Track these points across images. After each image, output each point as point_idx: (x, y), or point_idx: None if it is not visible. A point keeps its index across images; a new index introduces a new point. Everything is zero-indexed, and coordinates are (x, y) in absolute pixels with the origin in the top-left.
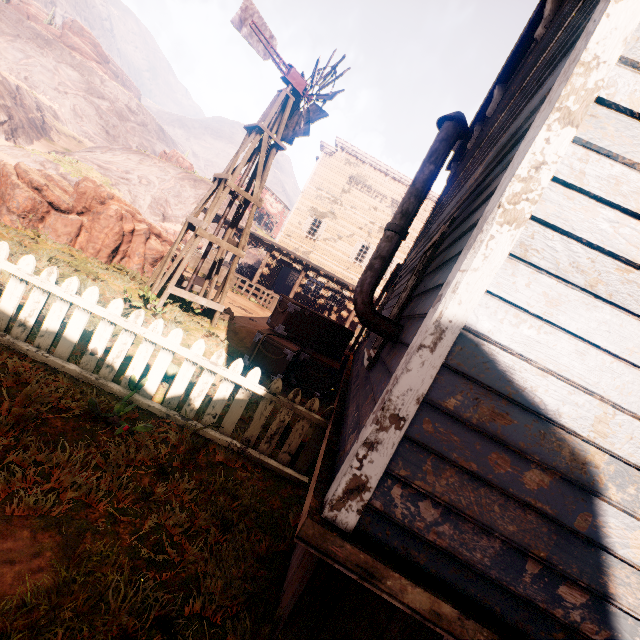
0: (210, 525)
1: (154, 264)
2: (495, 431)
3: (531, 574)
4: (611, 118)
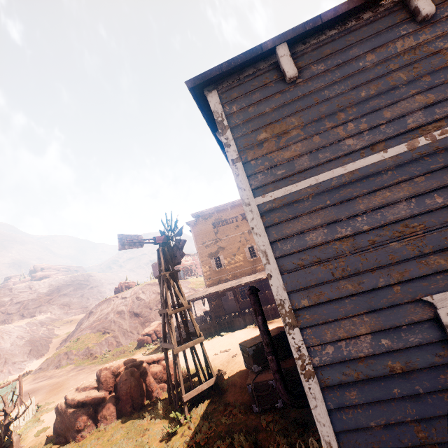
0: None
1: (162, 380)
2: None
3: None
4: (303, 312)
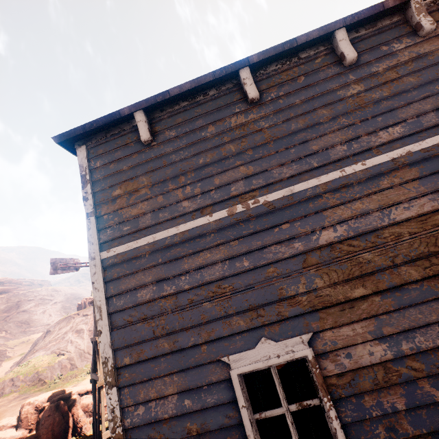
0: None
1: None
2: None
3: None
4: (125, 370)
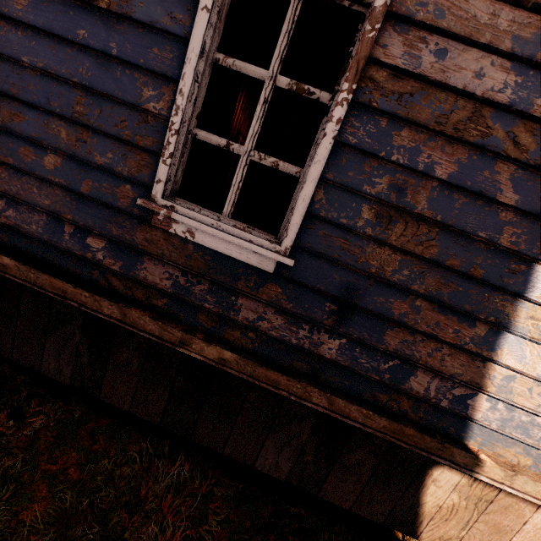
0: None
1: None
2: (15, 128)
3: (69, 234)
4: None
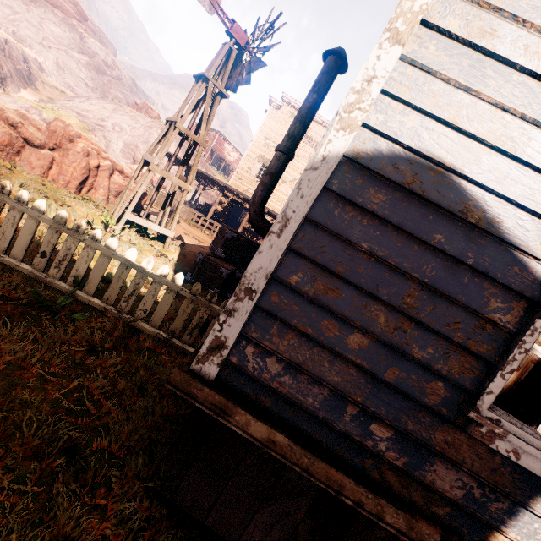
0: (126, 389)
1: (117, 196)
2: (327, 302)
3: (350, 415)
4: (433, 39)
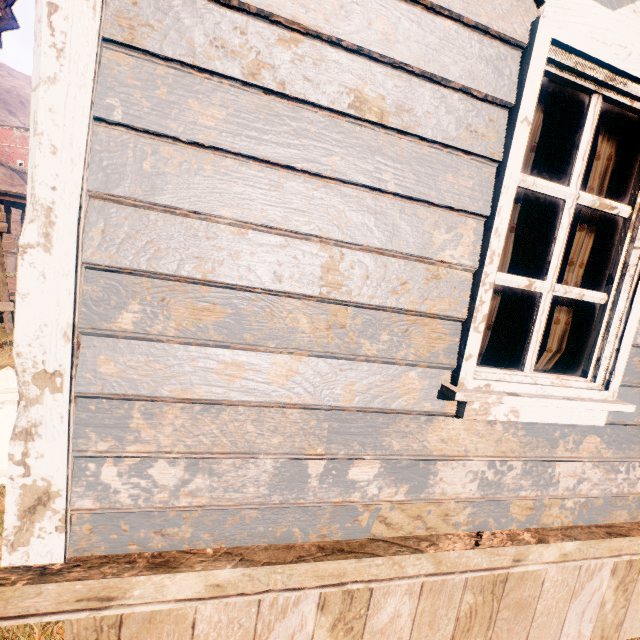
0: None
1: None
2: (207, 334)
3: (317, 476)
4: None
